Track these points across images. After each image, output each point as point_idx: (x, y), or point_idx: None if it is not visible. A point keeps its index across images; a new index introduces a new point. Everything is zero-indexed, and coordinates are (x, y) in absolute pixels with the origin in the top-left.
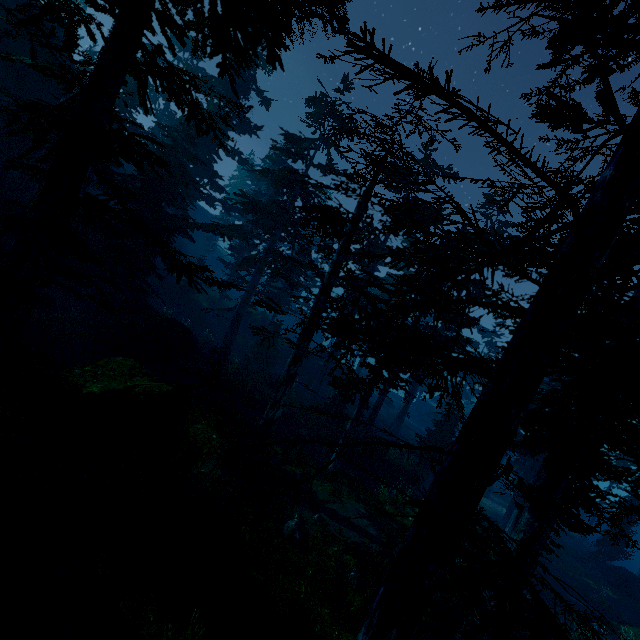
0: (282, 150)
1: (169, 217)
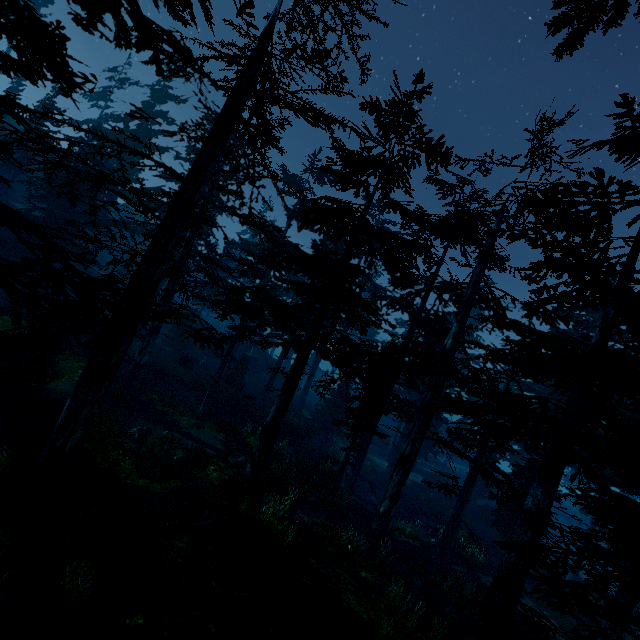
0: (185, 159)
1: (78, 214)
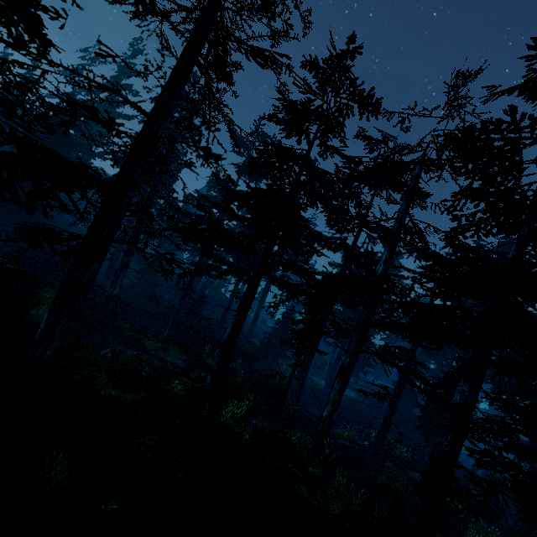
0: None
1: None
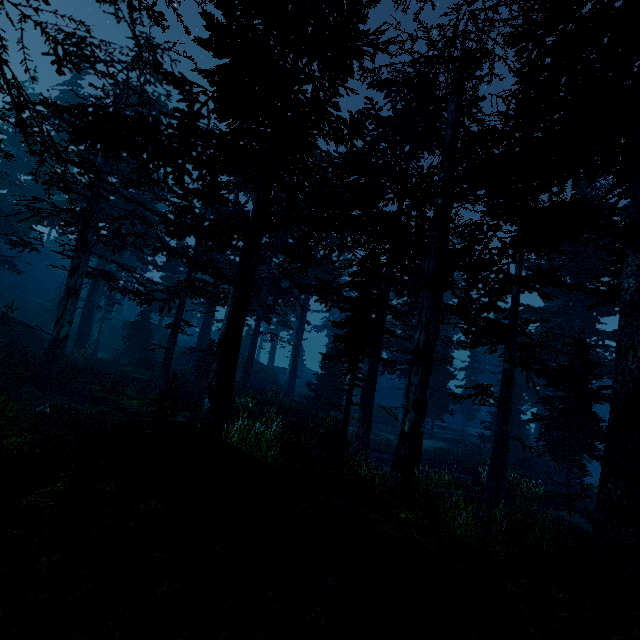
0: None
1: None
